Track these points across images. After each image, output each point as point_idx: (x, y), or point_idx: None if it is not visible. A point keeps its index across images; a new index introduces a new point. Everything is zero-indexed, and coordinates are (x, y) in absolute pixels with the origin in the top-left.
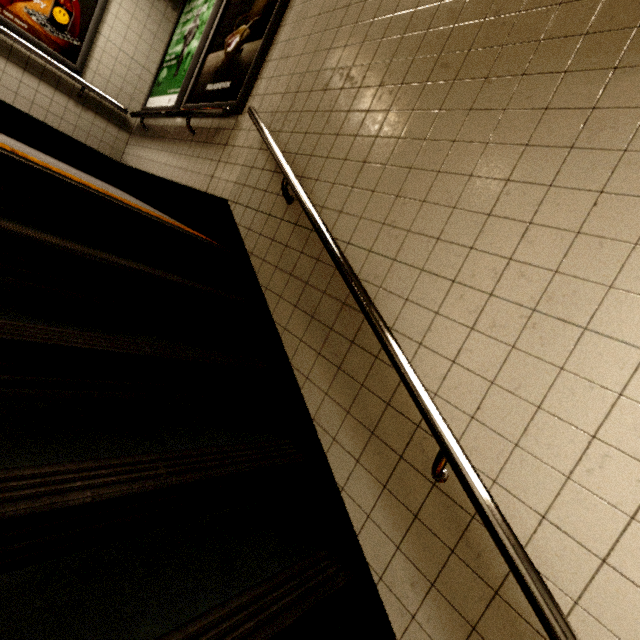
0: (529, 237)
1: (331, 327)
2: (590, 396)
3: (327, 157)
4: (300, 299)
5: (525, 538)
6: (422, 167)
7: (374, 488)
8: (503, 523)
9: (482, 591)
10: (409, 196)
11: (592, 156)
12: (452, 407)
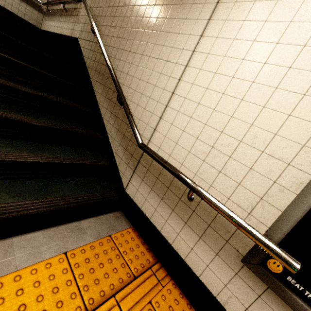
0: (144, 34)
1: (103, 74)
2: (148, 73)
3: (105, 16)
4: (96, 68)
5: (134, 111)
6: (126, 16)
7: (109, 114)
8: (125, 103)
9: (126, 126)
10: (123, 26)
11: (158, 7)
12: (125, 86)
